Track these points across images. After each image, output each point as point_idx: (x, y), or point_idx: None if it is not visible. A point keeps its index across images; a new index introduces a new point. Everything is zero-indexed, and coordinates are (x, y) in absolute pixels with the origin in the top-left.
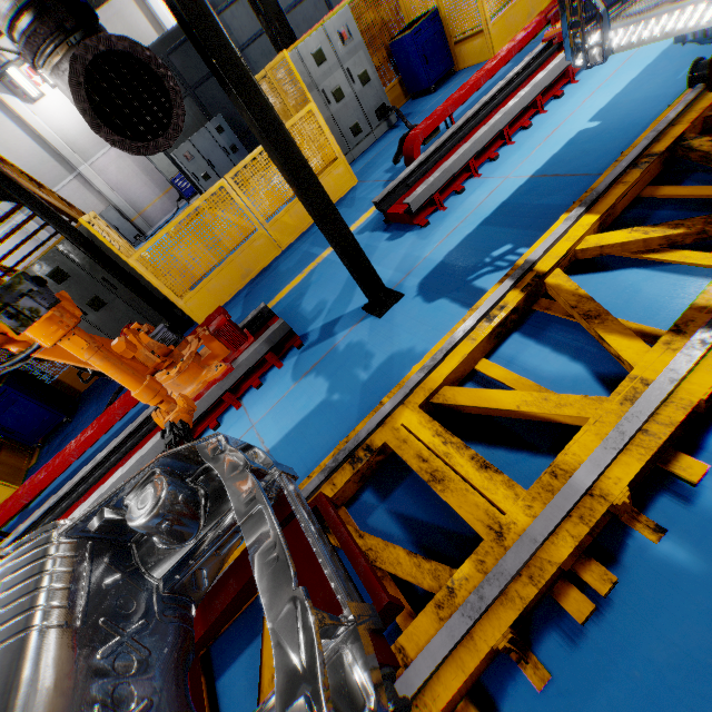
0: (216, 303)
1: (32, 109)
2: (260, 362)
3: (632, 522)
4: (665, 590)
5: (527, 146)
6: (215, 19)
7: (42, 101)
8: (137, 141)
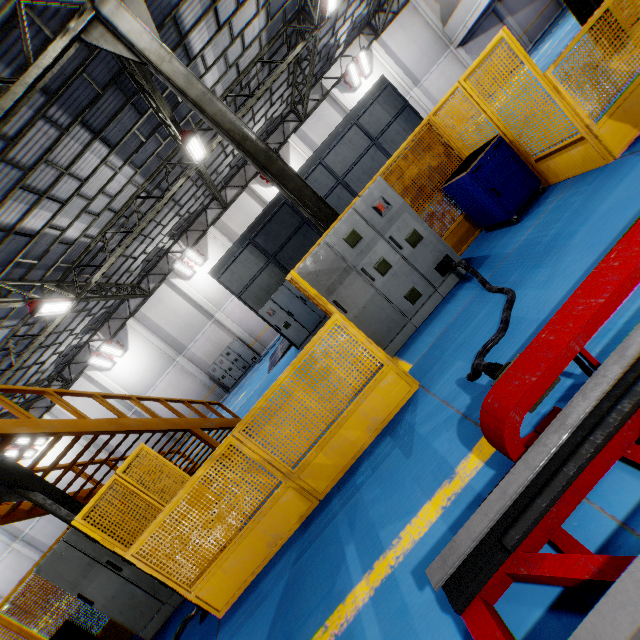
0: (236, 585)
1: (189, 283)
2: None
3: None
4: None
5: None
6: None
7: (194, 277)
8: None
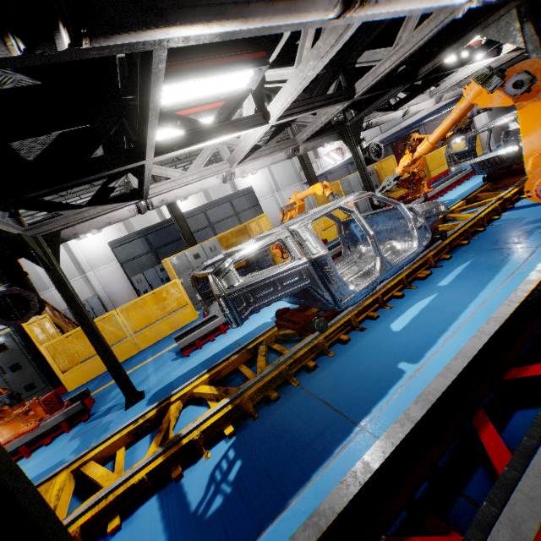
0: (85, 378)
1: (77, 242)
2: (58, 427)
3: None
4: None
5: (249, 323)
6: (65, 282)
7: (84, 239)
8: (9, 321)
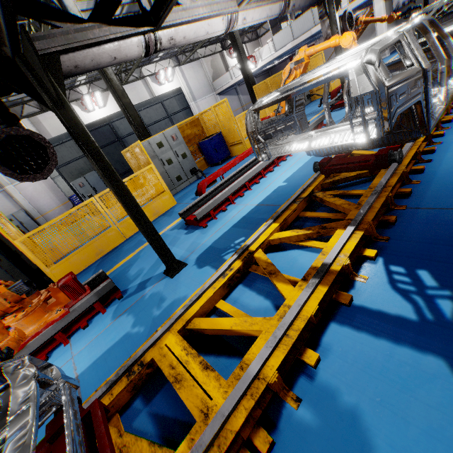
0: (74, 271)
1: None
2: (90, 309)
3: (285, 397)
4: (300, 442)
5: (257, 191)
6: (84, 126)
7: None
8: (23, 175)
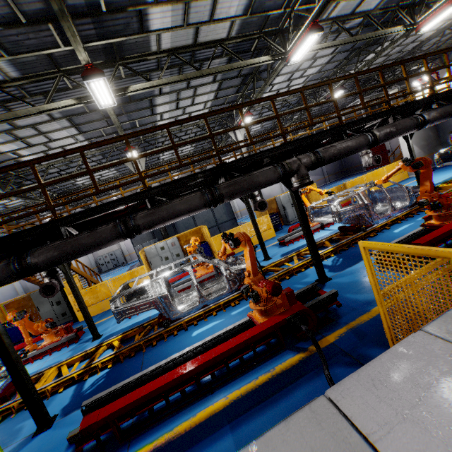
0: None
1: None
2: (64, 343)
3: (48, 397)
4: None
5: None
6: (71, 279)
7: None
8: (46, 296)
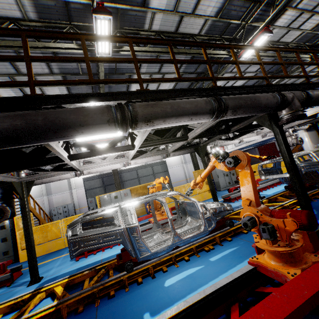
0: None
1: None
2: None
3: None
4: None
5: (117, 248)
6: (26, 206)
7: None
8: None
